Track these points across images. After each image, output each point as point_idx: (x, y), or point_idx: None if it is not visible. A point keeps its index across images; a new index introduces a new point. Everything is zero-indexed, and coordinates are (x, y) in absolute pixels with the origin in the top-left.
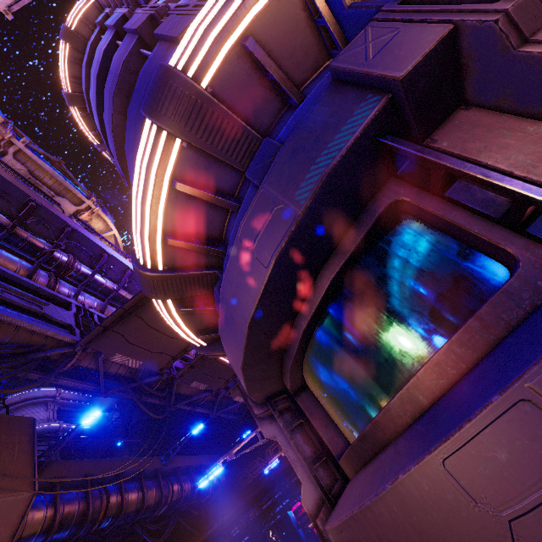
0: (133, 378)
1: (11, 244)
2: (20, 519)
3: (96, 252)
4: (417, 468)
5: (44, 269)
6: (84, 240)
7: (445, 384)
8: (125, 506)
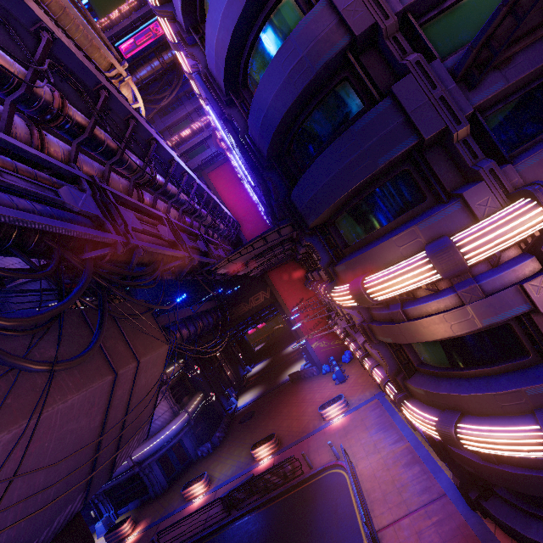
0: (195, 267)
1: (117, 165)
2: (166, 358)
3: (165, 159)
4: (485, 394)
5: (120, 175)
6: (160, 149)
7: (493, 374)
8: (184, 339)
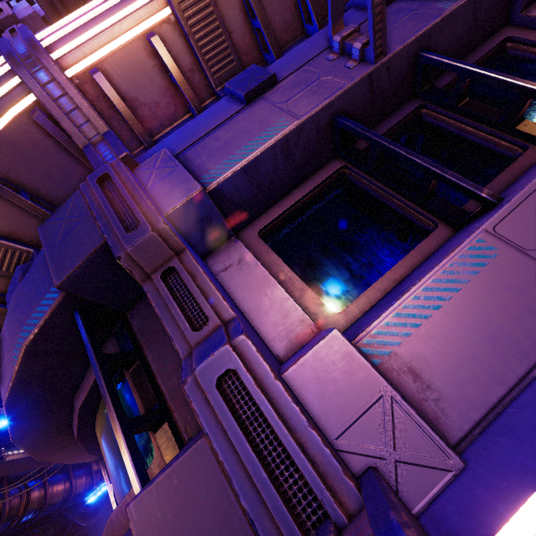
0: None
1: None
2: None
3: None
4: None
5: None
6: None
7: None
8: (49, 499)
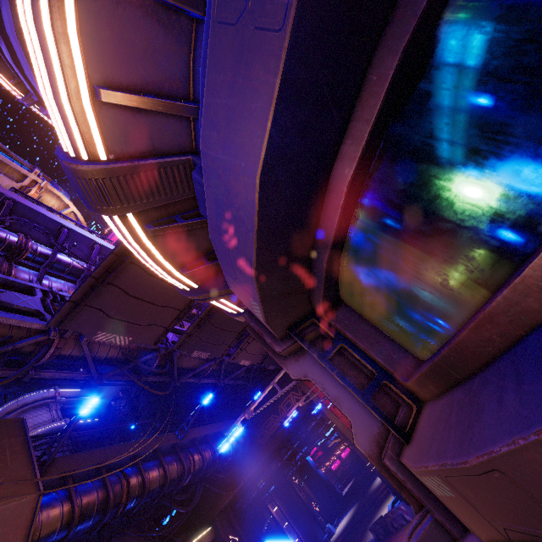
0: (127, 359)
1: None
2: (30, 522)
3: (51, 228)
4: None
5: None
6: (32, 214)
7: None
8: (148, 484)
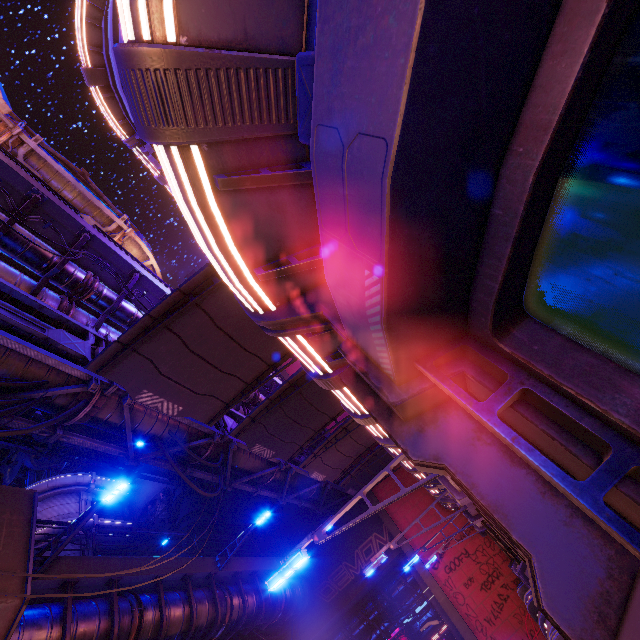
0: (173, 440)
1: (8, 249)
2: None
3: (123, 272)
4: None
5: (57, 293)
6: (107, 252)
7: None
8: (166, 625)
